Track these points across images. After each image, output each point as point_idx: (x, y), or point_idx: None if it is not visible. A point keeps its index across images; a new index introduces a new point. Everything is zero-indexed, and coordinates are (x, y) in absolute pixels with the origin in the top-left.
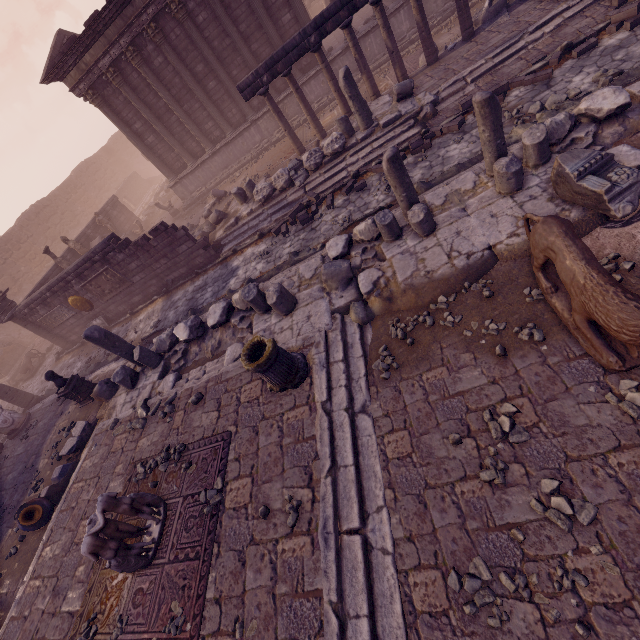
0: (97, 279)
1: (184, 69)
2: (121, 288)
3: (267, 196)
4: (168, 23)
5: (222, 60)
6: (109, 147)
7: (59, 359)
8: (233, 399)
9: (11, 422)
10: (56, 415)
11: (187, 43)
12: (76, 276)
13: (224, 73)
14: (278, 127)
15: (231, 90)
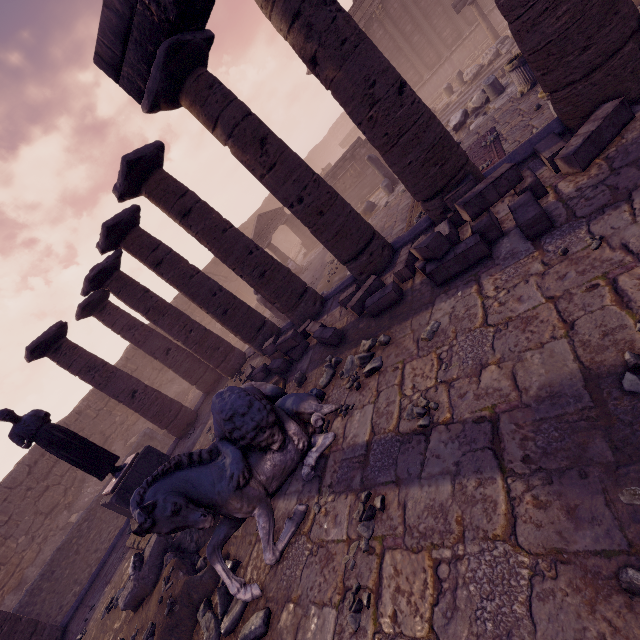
0: (344, 177)
1: (397, 33)
2: (357, 182)
3: (476, 73)
4: (389, 2)
5: (426, 16)
6: (309, 157)
7: (305, 256)
8: (488, 123)
9: (295, 267)
10: (326, 251)
11: (401, 12)
12: (331, 176)
13: (427, 25)
14: (468, 55)
15: (431, 37)
